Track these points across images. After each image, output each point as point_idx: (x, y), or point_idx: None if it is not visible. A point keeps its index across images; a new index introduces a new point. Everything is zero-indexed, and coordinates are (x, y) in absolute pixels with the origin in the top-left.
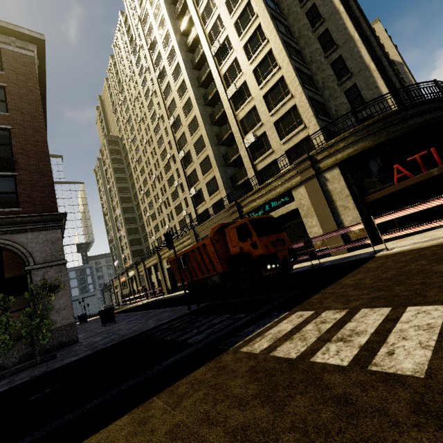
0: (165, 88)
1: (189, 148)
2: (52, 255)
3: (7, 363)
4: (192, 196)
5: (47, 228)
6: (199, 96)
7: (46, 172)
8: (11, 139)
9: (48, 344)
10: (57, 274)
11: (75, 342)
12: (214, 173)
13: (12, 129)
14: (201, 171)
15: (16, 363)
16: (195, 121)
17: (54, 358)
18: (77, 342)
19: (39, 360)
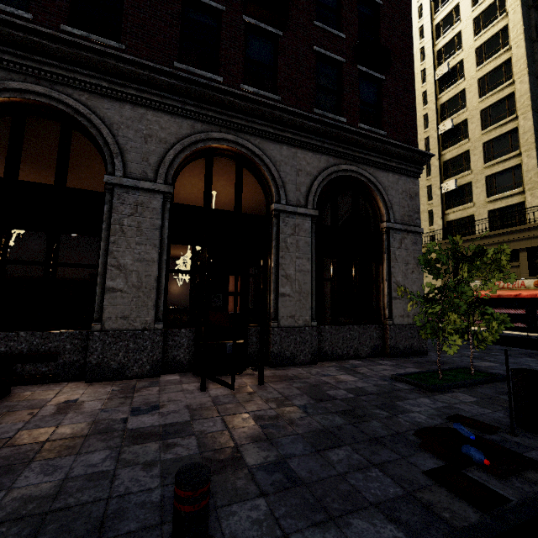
0: (442, 18)
1: (466, 116)
2: (409, 215)
3: (360, 351)
4: (442, 193)
5: (407, 173)
6: (528, 24)
7: (409, 86)
8: (377, 23)
9: (400, 343)
10: (412, 246)
11: (424, 353)
12: (522, 159)
13: (381, 6)
14: (482, 155)
15: (367, 355)
16: (501, 70)
17: (505, 380)
18: (426, 354)
19: (473, 373)
